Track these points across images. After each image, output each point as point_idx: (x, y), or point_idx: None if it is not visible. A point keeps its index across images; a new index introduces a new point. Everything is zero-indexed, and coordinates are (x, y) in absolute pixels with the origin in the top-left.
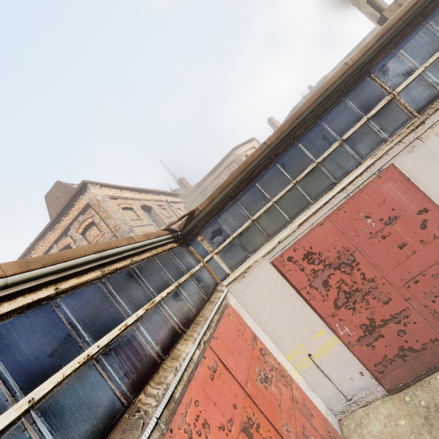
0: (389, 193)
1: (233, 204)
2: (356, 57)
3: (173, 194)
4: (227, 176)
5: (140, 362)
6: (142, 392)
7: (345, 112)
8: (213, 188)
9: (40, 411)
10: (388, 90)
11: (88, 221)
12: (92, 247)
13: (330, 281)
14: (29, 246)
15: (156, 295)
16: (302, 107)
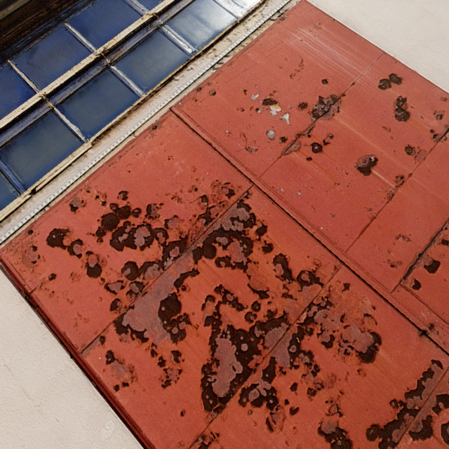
0: (310, 49)
1: None
2: None
3: None
4: None
5: None
6: None
7: None
8: None
9: None
10: None
11: None
12: None
13: (187, 299)
14: None
15: None
16: None
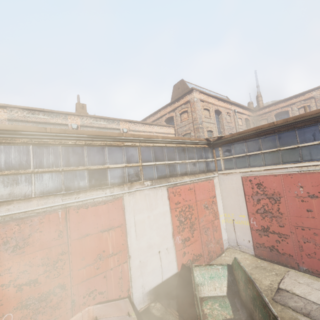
0: None
1: (242, 143)
2: None
3: (242, 106)
4: (297, 108)
5: (174, 172)
6: (171, 177)
7: None
8: (279, 113)
9: (156, 166)
10: None
11: (185, 109)
12: (177, 138)
13: (261, 201)
14: (159, 109)
15: (187, 160)
16: (307, 113)
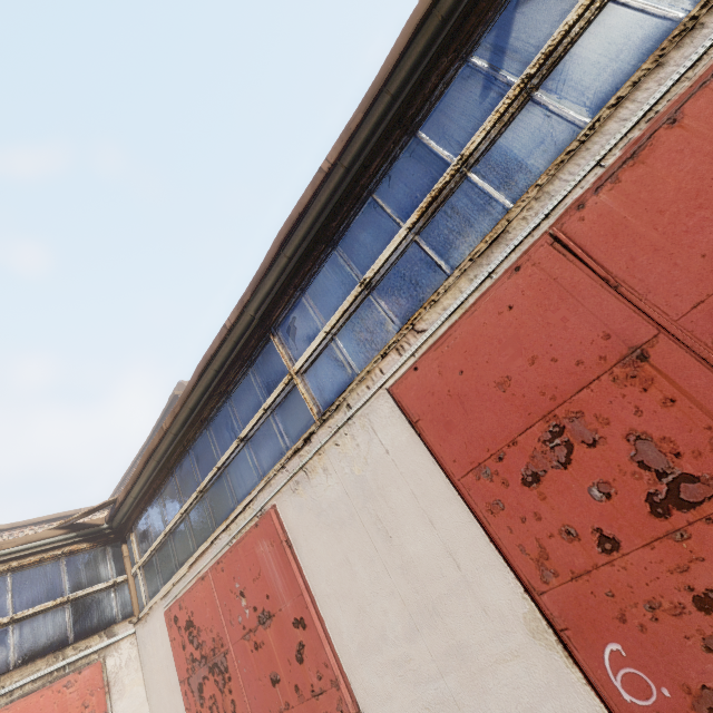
0: (266, 562)
1: (156, 500)
2: (233, 317)
3: None
4: None
5: None
6: None
7: (247, 393)
8: None
9: None
10: (287, 366)
11: None
12: None
13: (205, 690)
14: (132, 462)
15: None
16: (190, 383)
